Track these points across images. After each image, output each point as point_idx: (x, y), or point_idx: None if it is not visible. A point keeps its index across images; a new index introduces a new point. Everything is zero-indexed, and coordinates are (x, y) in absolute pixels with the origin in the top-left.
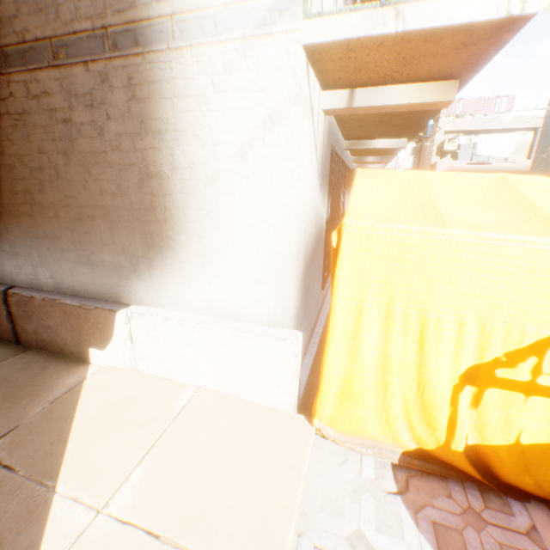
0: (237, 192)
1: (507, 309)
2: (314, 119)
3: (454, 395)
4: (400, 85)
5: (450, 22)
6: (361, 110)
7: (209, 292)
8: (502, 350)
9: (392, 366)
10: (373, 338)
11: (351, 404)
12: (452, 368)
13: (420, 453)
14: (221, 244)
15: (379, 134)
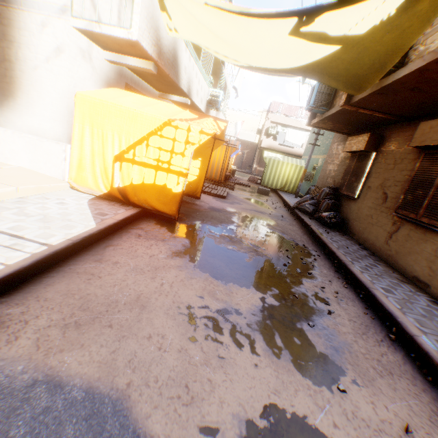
0: (46, 77)
1: (125, 131)
2: (92, 60)
3: (113, 165)
4: (133, 58)
5: (114, 35)
6: (122, 65)
7: (31, 122)
8: (126, 147)
9: (95, 153)
10: (89, 141)
11: (82, 170)
12: (112, 154)
13: (108, 195)
14: (38, 99)
15: (169, 91)
